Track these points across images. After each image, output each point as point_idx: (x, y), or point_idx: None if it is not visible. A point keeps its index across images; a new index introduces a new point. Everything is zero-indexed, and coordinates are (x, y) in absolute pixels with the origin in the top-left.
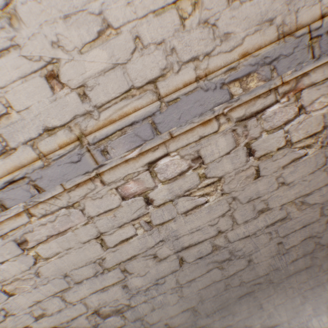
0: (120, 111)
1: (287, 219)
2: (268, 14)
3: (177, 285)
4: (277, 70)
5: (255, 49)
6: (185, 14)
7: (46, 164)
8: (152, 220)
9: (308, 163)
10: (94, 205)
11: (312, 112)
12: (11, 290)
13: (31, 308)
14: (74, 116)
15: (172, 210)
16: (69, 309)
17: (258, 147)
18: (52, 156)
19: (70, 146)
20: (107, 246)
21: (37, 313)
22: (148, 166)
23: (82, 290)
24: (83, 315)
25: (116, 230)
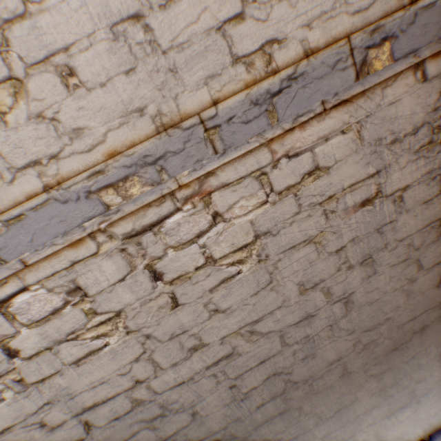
0: None
1: (236, 354)
2: (135, 101)
3: None
4: (167, 170)
5: (127, 147)
6: (4, 106)
7: None
8: (25, 376)
9: (247, 282)
10: None
11: (234, 219)
12: None
13: None
14: None
15: (55, 360)
16: None
17: (166, 268)
18: None
19: None
20: None
21: None
22: None
23: None
24: None
25: None
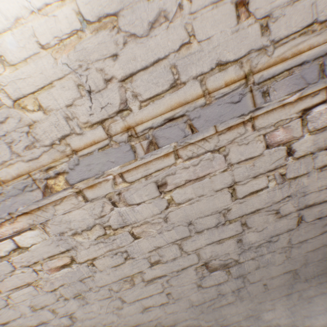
0: (294, 48)
1: None
2: None
3: (287, 245)
4: None
5: None
6: None
7: (207, 103)
8: (287, 172)
9: None
10: (237, 152)
11: None
12: (137, 234)
13: (149, 254)
14: (248, 51)
15: (309, 164)
16: (182, 259)
17: None
18: (215, 94)
19: (235, 85)
20: (237, 196)
21: (153, 260)
22: (302, 113)
23: (199, 241)
24: (193, 267)
25: (250, 180)
